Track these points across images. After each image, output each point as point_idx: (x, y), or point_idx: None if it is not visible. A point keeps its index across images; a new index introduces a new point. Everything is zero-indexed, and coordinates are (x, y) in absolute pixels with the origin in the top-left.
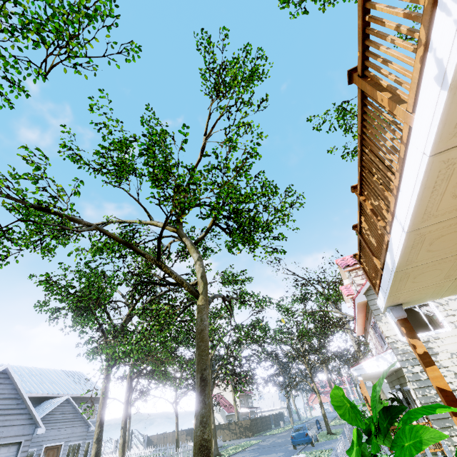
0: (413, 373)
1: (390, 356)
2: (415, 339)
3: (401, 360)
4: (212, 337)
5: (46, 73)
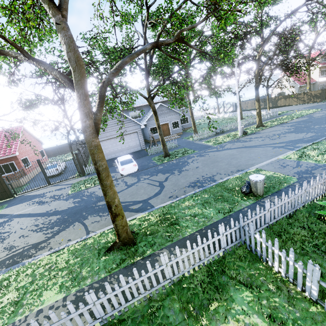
0: None
1: None
2: None
3: None
4: (262, 33)
5: None
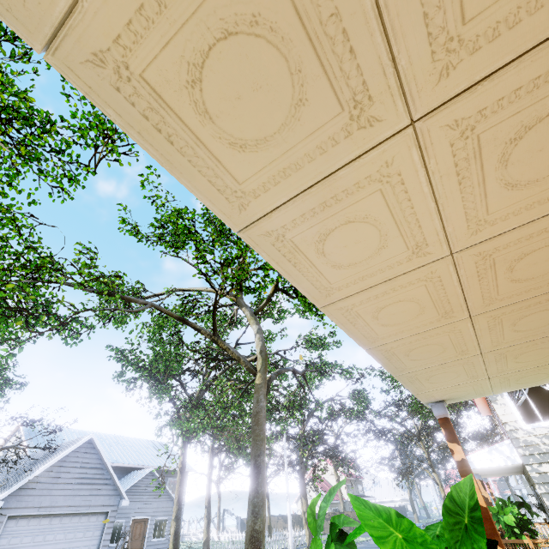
0: (539, 472)
1: (508, 449)
2: (454, 443)
3: (523, 455)
4: (302, 410)
5: (95, 167)
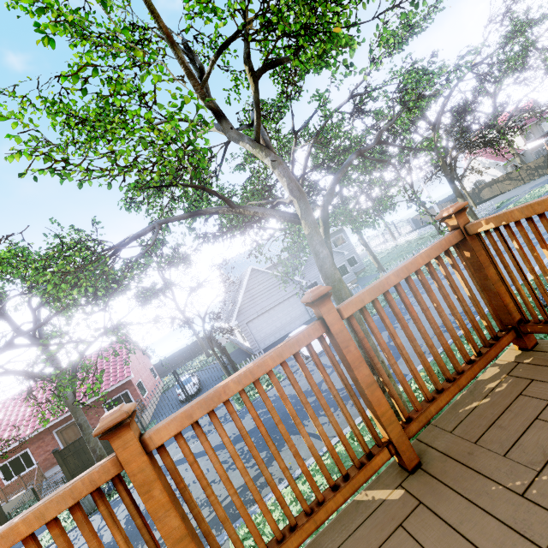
0: None
1: None
2: None
3: None
4: (427, 117)
5: None
